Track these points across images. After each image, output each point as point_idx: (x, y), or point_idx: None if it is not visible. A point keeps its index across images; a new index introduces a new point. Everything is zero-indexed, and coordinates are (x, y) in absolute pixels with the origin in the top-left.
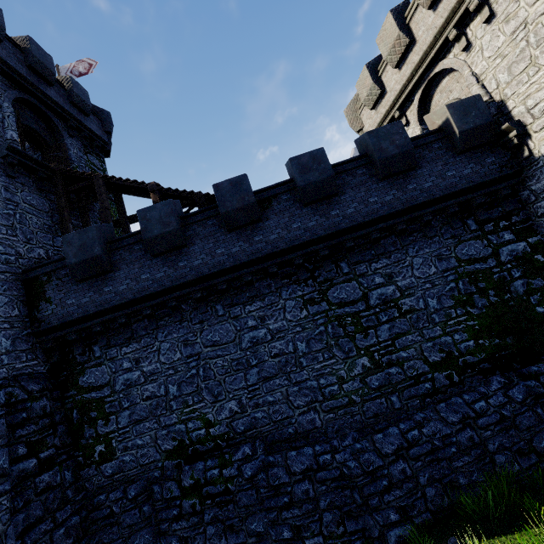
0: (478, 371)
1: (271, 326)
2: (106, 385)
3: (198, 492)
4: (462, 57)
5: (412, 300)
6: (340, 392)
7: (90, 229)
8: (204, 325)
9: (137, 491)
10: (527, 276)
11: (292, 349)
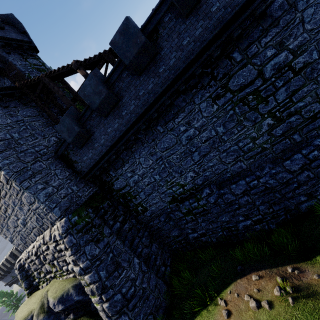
0: None
1: (196, 125)
2: (126, 186)
3: (191, 213)
4: None
5: (305, 56)
6: (254, 146)
7: (64, 118)
8: (156, 141)
9: (164, 218)
10: None
11: (215, 133)
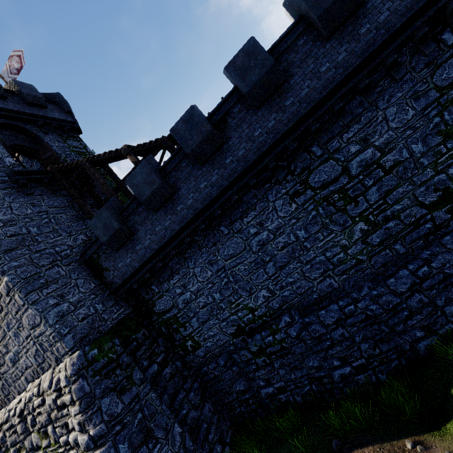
0: None
1: (270, 227)
2: (173, 307)
3: (264, 353)
4: None
5: (395, 154)
6: (346, 257)
7: (102, 211)
8: (217, 245)
9: (224, 361)
10: None
11: (294, 239)
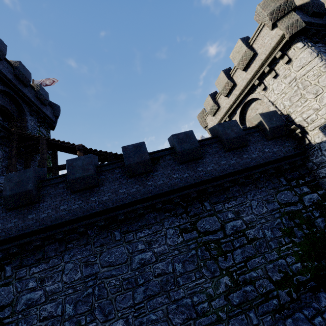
0: (309, 289)
1: (156, 250)
2: (8, 305)
3: None
4: (262, 93)
5: (254, 231)
6: (209, 309)
7: (28, 170)
8: (104, 247)
9: None
10: (323, 216)
11: (171, 270)
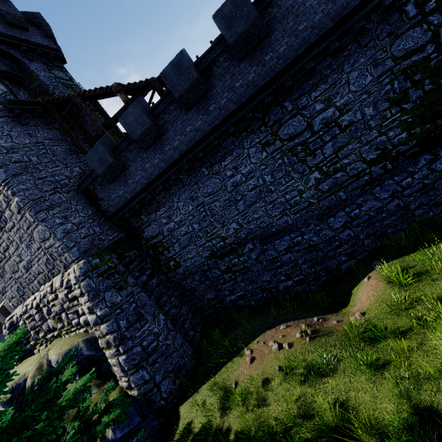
0: (409, 156)
1: (243, 171)
2: (159, 234)
3: (230, 271)
4: None
5: (350, 115)
6: (301, 200)
7: (97, 146)
8: (198, 184)
9: (199, 277)
10: None
11: (262, 182)
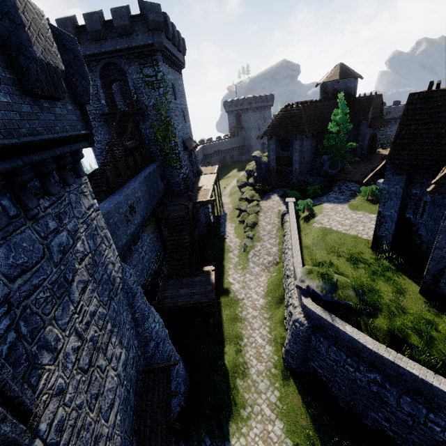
0: None
1: None
2: None
3: None
4: None
5: None
6: None
7: None
8: None
9: None
10: None
11: None
